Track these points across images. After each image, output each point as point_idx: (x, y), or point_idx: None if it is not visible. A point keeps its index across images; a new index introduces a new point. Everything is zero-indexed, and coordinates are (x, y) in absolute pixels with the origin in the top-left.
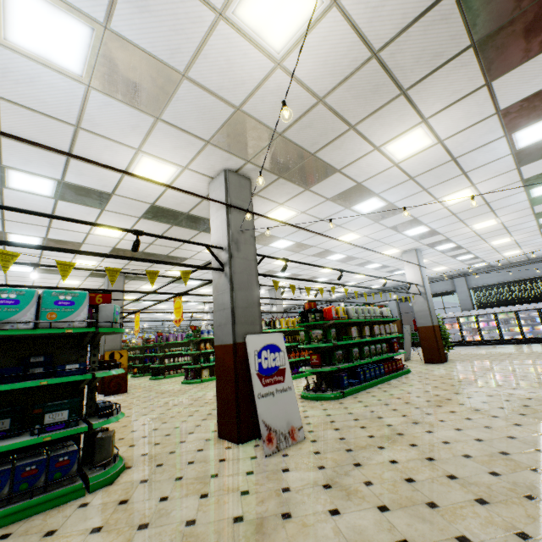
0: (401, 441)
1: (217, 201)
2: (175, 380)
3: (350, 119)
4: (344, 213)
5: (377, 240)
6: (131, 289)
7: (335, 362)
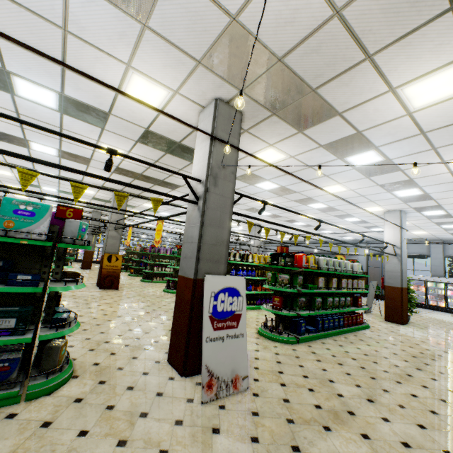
0: (352, 425)
1: (201, 131)
2: (159, 286)
3: (369, 45)
4: (335, 163)
5: (363, 195)
6: (135, 204)
7: (296, 307)
